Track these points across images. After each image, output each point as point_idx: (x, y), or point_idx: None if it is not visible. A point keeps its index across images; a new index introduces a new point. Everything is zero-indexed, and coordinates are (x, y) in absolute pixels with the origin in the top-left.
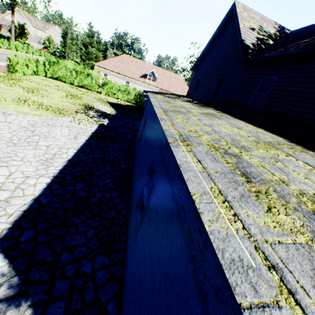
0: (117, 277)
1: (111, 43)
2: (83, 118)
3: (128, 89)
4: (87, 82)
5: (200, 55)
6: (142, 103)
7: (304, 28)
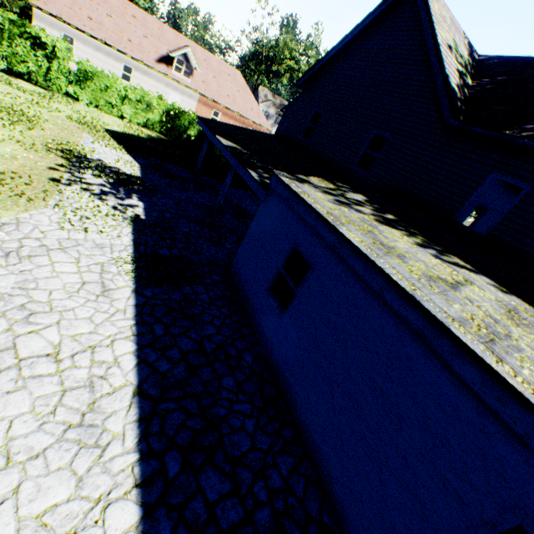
0: None
1: None
2: (86, 205)
3: (147, 98)
4: (34, 66)
5: (320, 61)
6: (180, 134)
7: (510, 63)
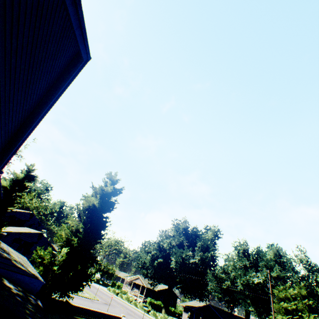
0: None
1: None
2: None
3: None
4: None
5: None
6: None
7: None
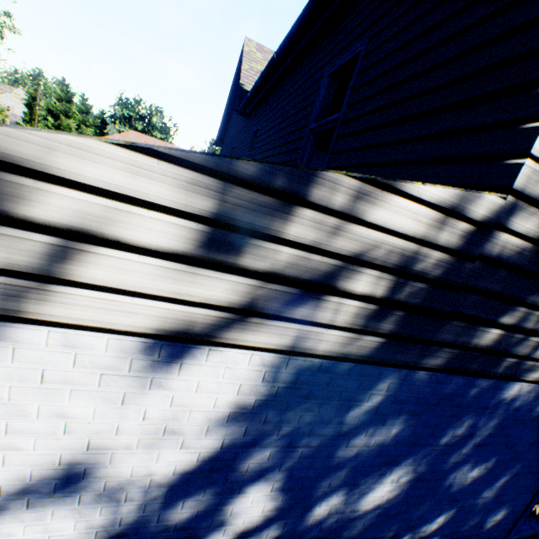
0: None
1: (113, 114)
2: None
3: None
4: None
5: (221, 122)
6: None
7: None
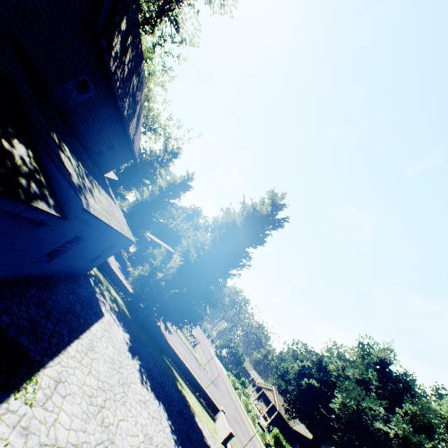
0: (78, 276)
1: None
2: None
3: None
4: None
5: None
6: None
7: None
